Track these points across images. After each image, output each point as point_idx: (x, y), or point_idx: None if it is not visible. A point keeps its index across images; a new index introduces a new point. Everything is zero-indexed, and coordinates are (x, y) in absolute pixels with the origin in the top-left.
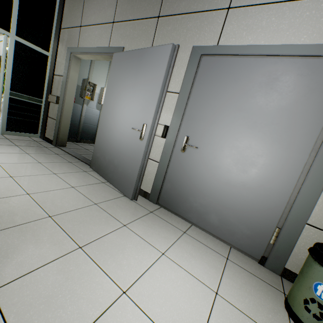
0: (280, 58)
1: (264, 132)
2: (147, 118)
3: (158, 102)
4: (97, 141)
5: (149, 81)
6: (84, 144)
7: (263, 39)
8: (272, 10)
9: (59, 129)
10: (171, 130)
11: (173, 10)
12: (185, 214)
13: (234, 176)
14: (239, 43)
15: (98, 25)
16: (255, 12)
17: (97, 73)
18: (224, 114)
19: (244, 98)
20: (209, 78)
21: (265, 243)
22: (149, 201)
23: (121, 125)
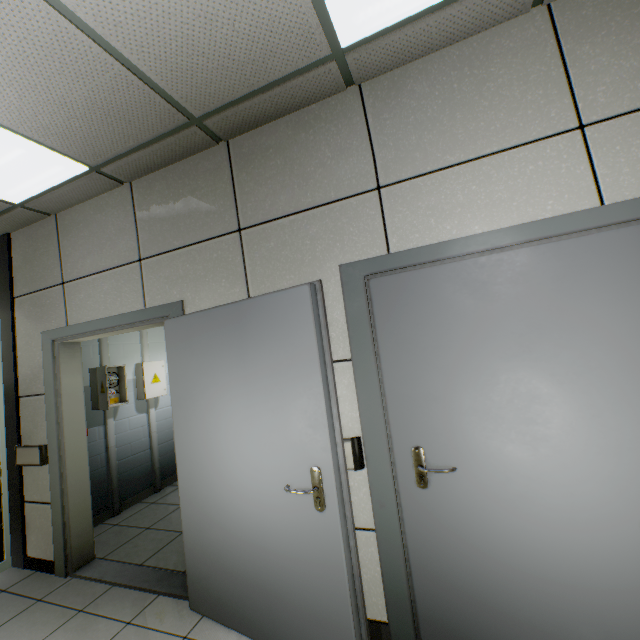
0: (529, 246)
1: (584, 390)
2: (314, 451)
3: (326, 408)
4: (188, 532)
5: (283, 365)
6: (133, 512)
7: (474, 222)
8: (464, 175)
9: (67, 526)
10: (371, 444)
11: (266, 213)
12: None
13: (577, 506)
14: (431, 238)
15: (105, 273)
16: (433, 185)
17: (118, 341)
18: (476, 376)
19: (501, 334)
20: (405, 314)
21: None
22: None
23: (246, 480)
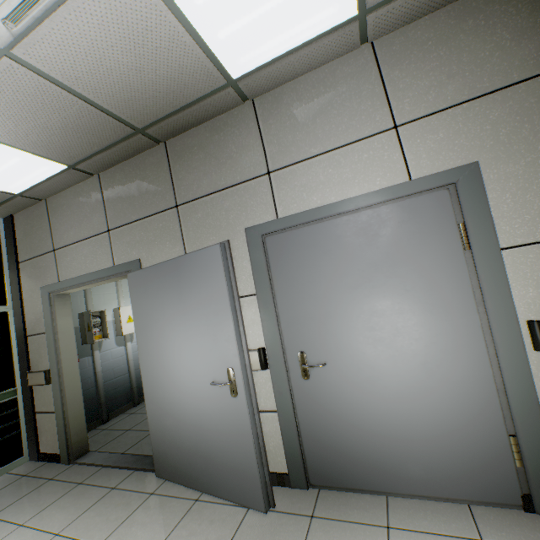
0: (366, 210)
1: (403, 305)
2: (229, 357)
3: (235, 327)
4: (152, 422)
5: (206, 300)
6: (118, 420)
7: (331, 194)
8: (323, 162)
9: (68, 427)
10: (272, 352)
11: (194, 193)
12: (366, 483)
13: (402, 383)
14: (304, 207)
15: (84, 241)
16: (304, 169)
17: (99, 292)
18: (337, 300)
19: (351, 271)
20: (289, 261)
21: (512, 470)
22: (293, 489)
23: (187, 382)
